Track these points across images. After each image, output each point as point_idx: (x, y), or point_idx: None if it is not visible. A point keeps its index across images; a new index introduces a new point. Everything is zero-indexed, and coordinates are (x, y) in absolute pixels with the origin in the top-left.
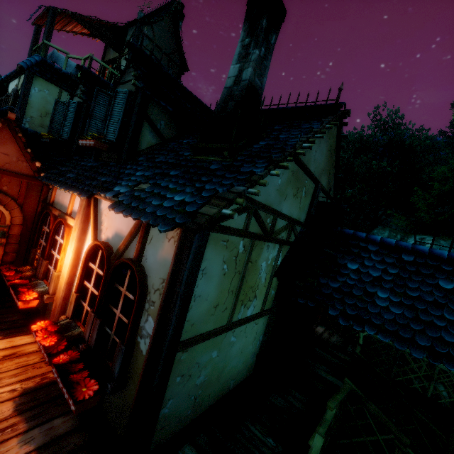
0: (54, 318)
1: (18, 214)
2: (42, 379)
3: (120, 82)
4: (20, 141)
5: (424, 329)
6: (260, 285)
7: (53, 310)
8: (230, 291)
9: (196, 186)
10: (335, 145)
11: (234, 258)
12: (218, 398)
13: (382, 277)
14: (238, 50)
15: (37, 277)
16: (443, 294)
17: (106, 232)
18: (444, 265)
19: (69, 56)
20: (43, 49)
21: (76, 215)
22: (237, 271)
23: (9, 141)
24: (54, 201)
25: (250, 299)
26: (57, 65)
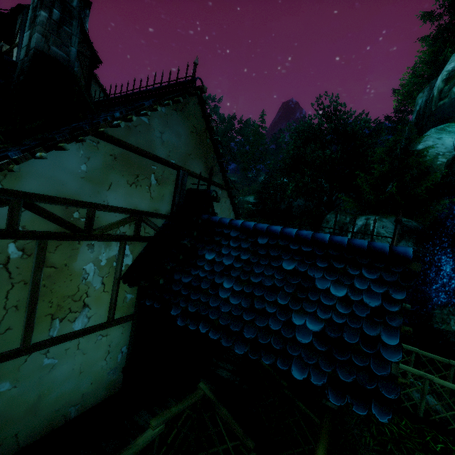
0: None
1: None
2: None
3: None
4: None
5: (254, 319)
6: (93, 291)
7: None
8: (11, 306)
9: None
10: (204, 126)
11: (0, 266)
12: (45, 433)
13: (233, 265)
14: (30, 13)
15: None
16: (282, 276)
17: None
18: (292, 244)
19: None
20: None
21: None
22: (19, 281)
23: None
24: None
25: (74, 309)
26: None
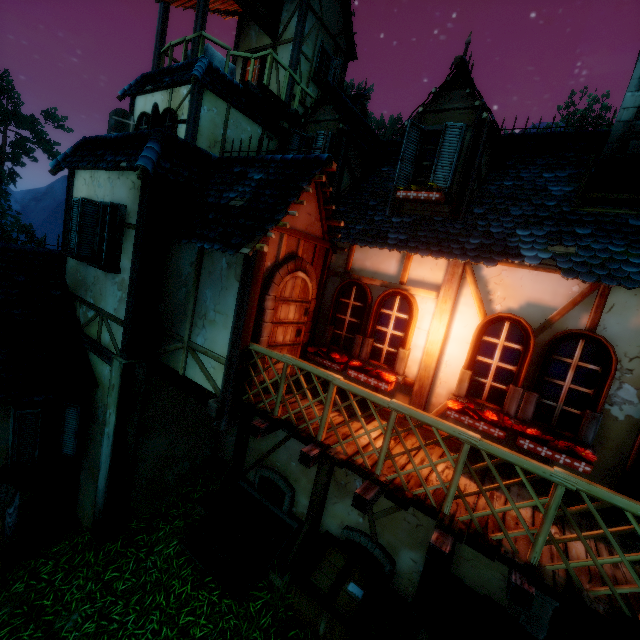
0: (422, 399)
1: (314, 286)
2: None
3: (430, 110)
4: (321, 196)
5: None
6: None
7: (417, 391)
8: None
9: None
10: None
11: None
12: None
13: None
14: (639, 72)
15: (359, 357)
16: None
17: (504, 302)
18: None
19: (231, 53)
20: (201, 45)
21: (444, 285)
22: None
23: (312, 197)
24: (351, 267)
25: None
26: (221, 69)
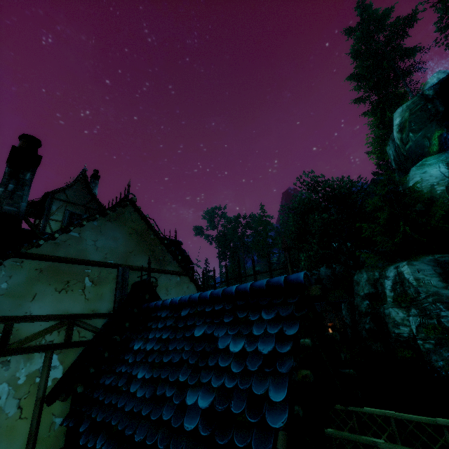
0: None
1: None
2: None
3: None
4: None
5: (151, 411)
6: (5, 420)
7: None
8: None
9: None
10: (145, 226)
11: None
12: None
13: (153, 349)
14: None
15: None
16: (191, 346)
17: None
18: (207, 307)
19: None
20: None
21: None
22: None
23: None
24: None
25: None
26: None
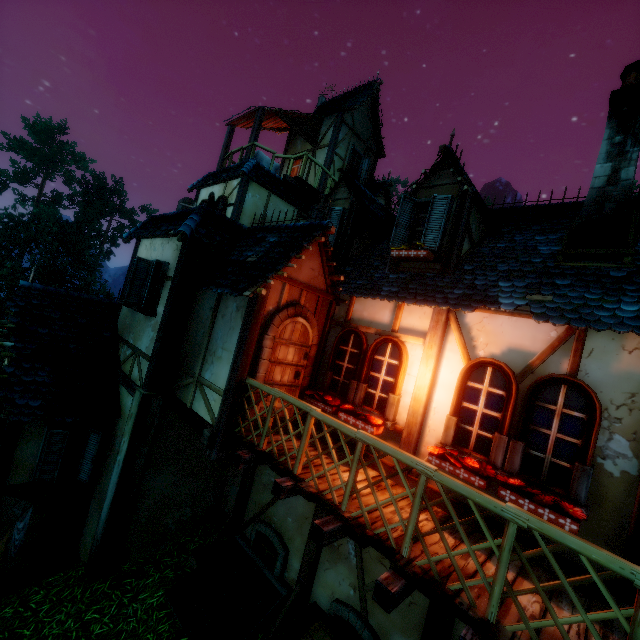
0: (410, 446)
1: (316, 333)
2: (435, 512)
3: (422, 187)
4: (324, 255)
5: None
6: None
7: (405, 438)
8: None
9: (632, 295)
10: None
11: None
12: None
13: None
14: (605, 148)
15: (353, 402)
16: None
17: (487, 348)
18: None
19: (276, 156)
20: (253, 151)
21: (429, 331)
22: None
23: (316, 255)
24: (351, 317)
25: None
26: (266, 167)
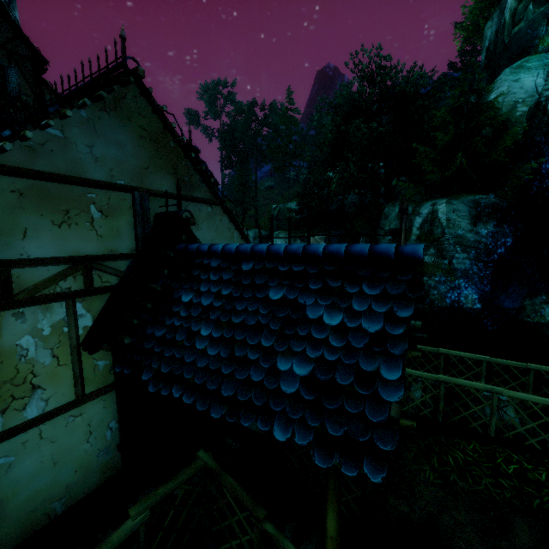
0: None
1: None
2: None
3: None
4: None
5: (234, 371)
6: (42, 369)
7: None
8: None
9: None
10: (160, 125)
11: None
12: (24, 537)
13: (212, 305)
14: None
15: None
16: (268, 309)
17: None
18: (281, 265)
19: None
20: None
21: None
22: None
23: None
24: None
25: (19, 395)
26: None
